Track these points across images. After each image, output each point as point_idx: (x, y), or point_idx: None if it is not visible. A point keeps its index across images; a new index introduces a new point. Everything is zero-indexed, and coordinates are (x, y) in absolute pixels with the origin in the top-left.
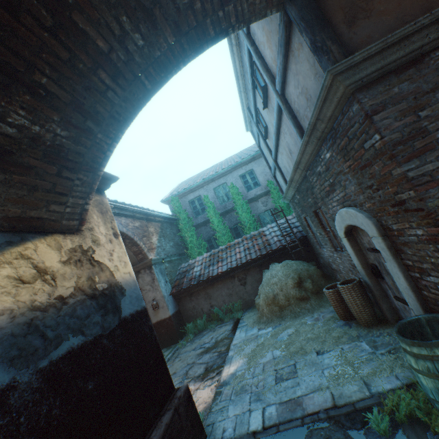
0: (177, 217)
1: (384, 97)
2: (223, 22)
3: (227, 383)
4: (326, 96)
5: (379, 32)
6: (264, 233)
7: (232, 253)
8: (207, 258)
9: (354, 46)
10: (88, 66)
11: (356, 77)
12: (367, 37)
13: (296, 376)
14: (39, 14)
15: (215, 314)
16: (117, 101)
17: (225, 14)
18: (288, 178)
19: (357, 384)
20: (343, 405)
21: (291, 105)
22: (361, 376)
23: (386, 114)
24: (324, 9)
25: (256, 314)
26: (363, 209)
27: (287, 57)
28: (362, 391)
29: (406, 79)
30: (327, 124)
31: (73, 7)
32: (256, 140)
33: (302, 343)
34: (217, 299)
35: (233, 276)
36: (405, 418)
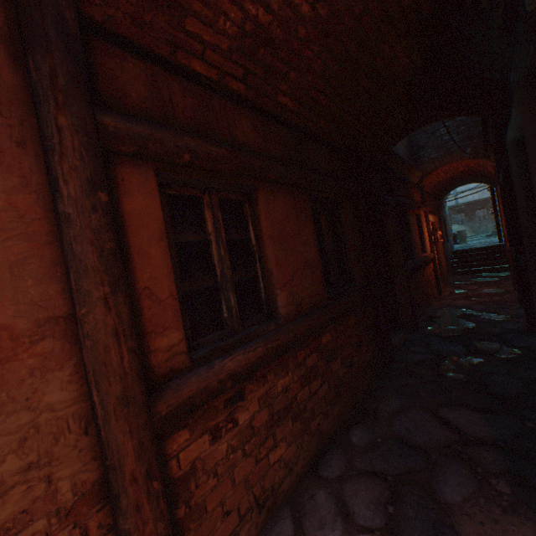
0: None
1: None
2: None
3: None
4: None
5: None
6: None
7: None
8: None
9: None
10: None
11: None
12: None
13: None
14: None
15: None
16: None
17: None
18: (462, 200)
19: None
20: None
21: None
22: None
23: None
24: None
25: None
26: None
27: None
28: None
29: None
30: None
31: None
32: None
33: None
34: None
35: None
36: None
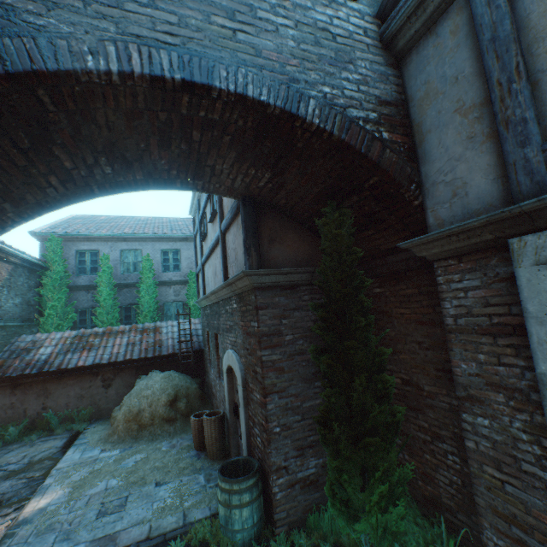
0: (47, 264)
1: (270, 300)
2: (191, 185)
3: (29, 522)
4: (241, 278)
5: (283, 257)
6: (161, 329)
7: (109, 342)
8: (69, 338)
9: (267, 258)
10: (42, 172)
11: (258, 281)
12: (276, 256)
13: (124, 509)
14: (20, 141)
15: (45, 420)
16: (54, 195)
17: (195, 183)
18: (208, 288)
19: (177, 515)
20: (157, 536)
21: (227, 247)
22: (185, 507)
23: (267, 312)
24: (261, 221)
25: (108, 430)
26: (241, 360)
27: (235, 220)
28: (179, 522)
29: (285, 295)
30: (239, 289)
31: (58, 144)
32: (195, 231)
33: (147, 473)
34: (59, 399)
35: (97, 373)
36: (199, 542)
